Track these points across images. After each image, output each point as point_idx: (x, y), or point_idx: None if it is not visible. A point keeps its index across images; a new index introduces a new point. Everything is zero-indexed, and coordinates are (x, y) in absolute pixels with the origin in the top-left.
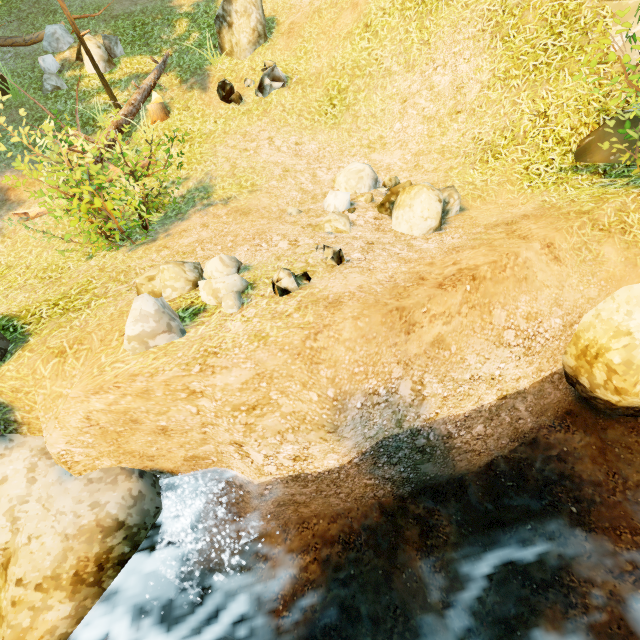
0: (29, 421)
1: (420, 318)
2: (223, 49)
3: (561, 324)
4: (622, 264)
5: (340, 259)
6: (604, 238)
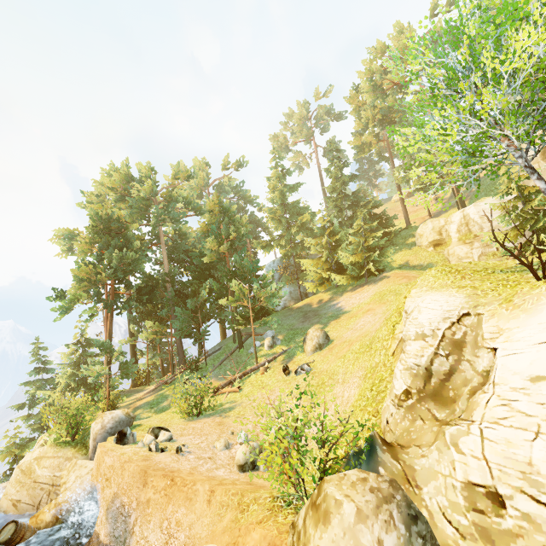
0: None
1: (149, 482)
2: (304, 350)
3: (184, 541)
4: (223, 527)
5: (178, 451)
6: (234, 508)
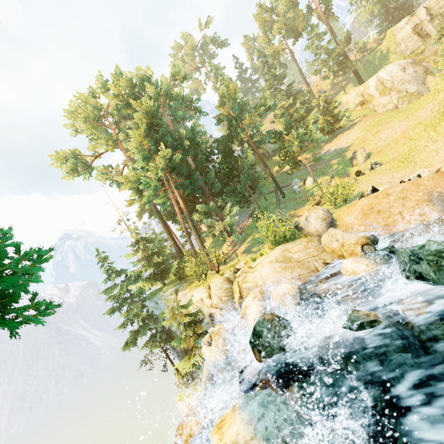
0: (339, 225)
1: None
2: (353, 165)
3: None
4: None
5: (420, 176)
6: None
